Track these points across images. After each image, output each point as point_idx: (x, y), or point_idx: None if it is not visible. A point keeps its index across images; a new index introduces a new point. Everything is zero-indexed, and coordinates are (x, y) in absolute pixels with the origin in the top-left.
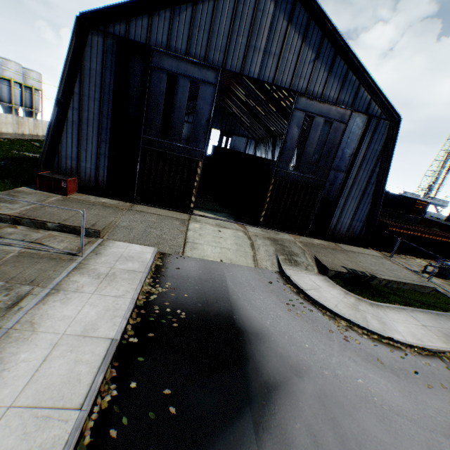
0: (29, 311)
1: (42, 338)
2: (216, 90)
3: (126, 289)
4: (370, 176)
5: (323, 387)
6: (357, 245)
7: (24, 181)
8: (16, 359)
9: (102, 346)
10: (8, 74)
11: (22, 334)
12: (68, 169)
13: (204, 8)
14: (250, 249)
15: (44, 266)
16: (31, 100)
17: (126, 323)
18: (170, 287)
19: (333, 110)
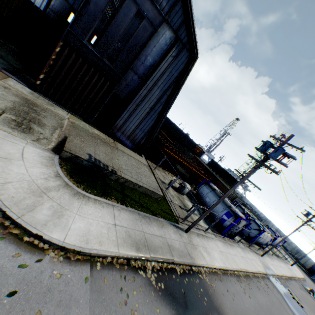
0: None
1: None
2: None
3: None
4: (162, 95)
5: None
6: (135, 151)
7: None
8: None
9: None
10: None
11: None
12: None
13: None
14: None
15: None
16: None
17: None
18: None
19: (149, 4)
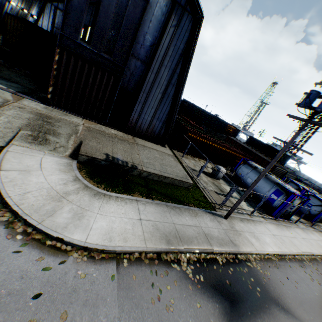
0: None
1: None
2: None
3: None
4: (171, 75)
5: None
6: (157, 143)
7: None
8: None
9: None
10: None
11: None
12: None
13: None
14: None
15: None
16: None
17: None
18: None
19: None
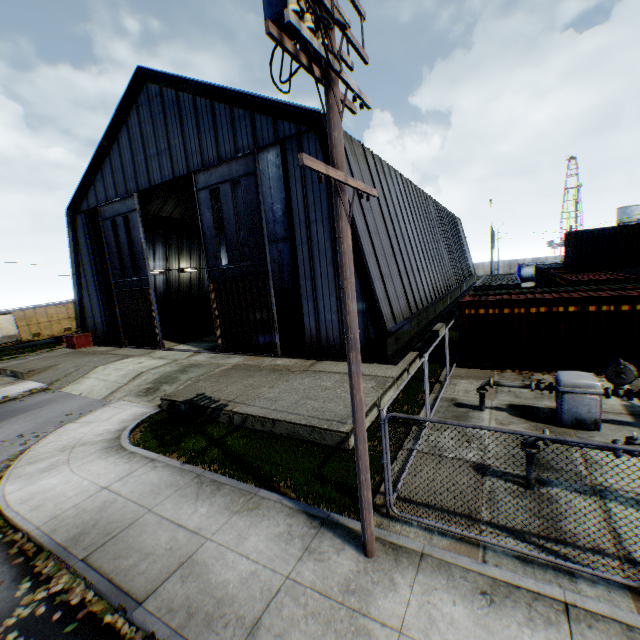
0: None
1: None
2: (139, 214)
3: None
4: (331, 226)
5: None
6: (374, 360)
7: None
8: None
9: None
10: None
11: None
12: (92, 327)
13: (115, 153)
14: (130, 379)
15: None
16: None
17: None
18: None
19: (234, 165)
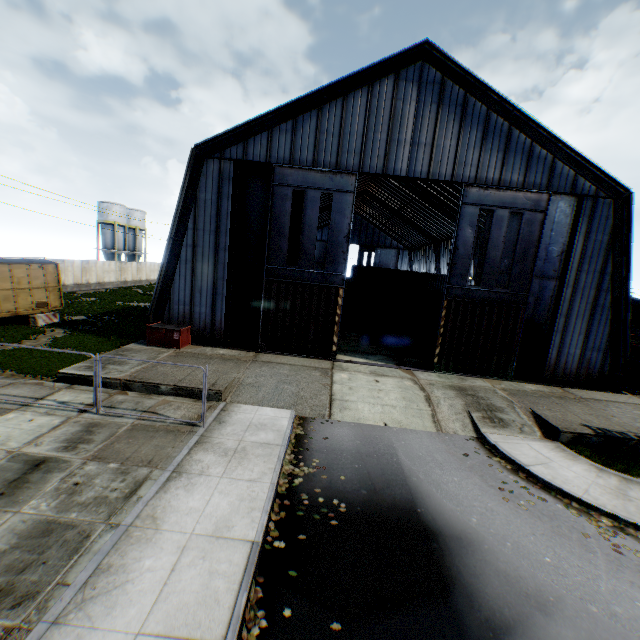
0: (148, 501)
1: (167, 538)
2: (353, 198)
3: (261, 469)
4: (599, 279)
5: (591, 634)
6: (601, 389)
7: (130, 337)
8: (139, 567)
9: (240, 551)
10: (112, 218)
11: (143, 532)
12: (180, 317)
13: (331, 111)
14: (426, 404)
15: (161, 442)
16: (134, 242)
17: (267, 518)
18: (319, 466)
19: (520, 197)
